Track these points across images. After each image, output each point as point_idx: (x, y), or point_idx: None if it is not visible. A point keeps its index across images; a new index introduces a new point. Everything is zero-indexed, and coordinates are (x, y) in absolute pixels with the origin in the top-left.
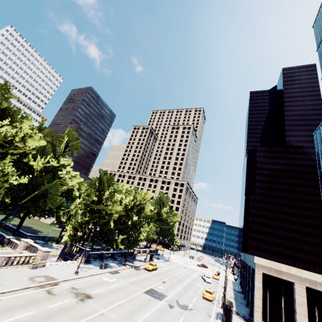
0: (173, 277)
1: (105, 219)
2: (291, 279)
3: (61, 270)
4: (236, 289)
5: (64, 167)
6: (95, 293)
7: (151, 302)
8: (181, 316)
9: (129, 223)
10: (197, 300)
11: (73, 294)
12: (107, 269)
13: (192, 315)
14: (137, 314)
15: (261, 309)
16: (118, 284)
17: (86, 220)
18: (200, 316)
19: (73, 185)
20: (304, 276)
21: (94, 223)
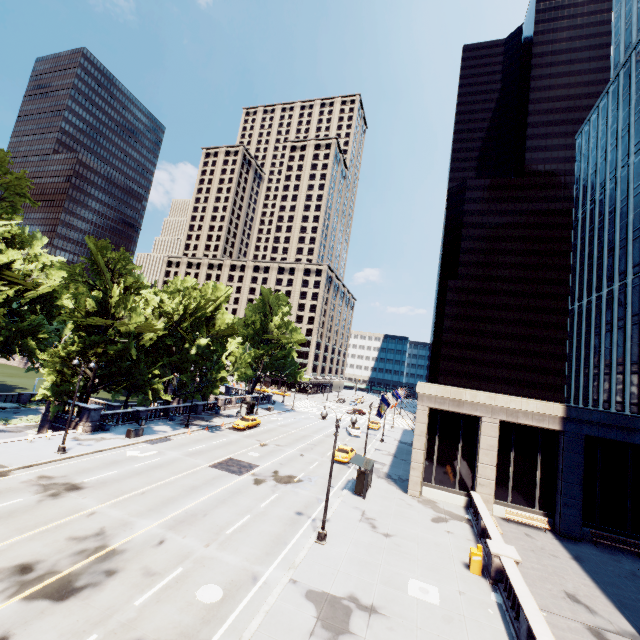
0: (287, 435)
1: (119, 346)
2: (476, 413)
3: (26, 450)
4: (405, 441)
5: (20, 247)
6: (93, 480)
7: (218, 480)
8: (272, 494)
9: (192, 351)
10: (320, 465)
11: (38, 488)
12: (145, 437)
13: (296, 490)
14: (176, 504)
15: (424, 464)
16: (159, 459)
17: (75, 351)
18: (313, 489)
19: (54, 286)
20: (499, 405)
21: (100, 357)
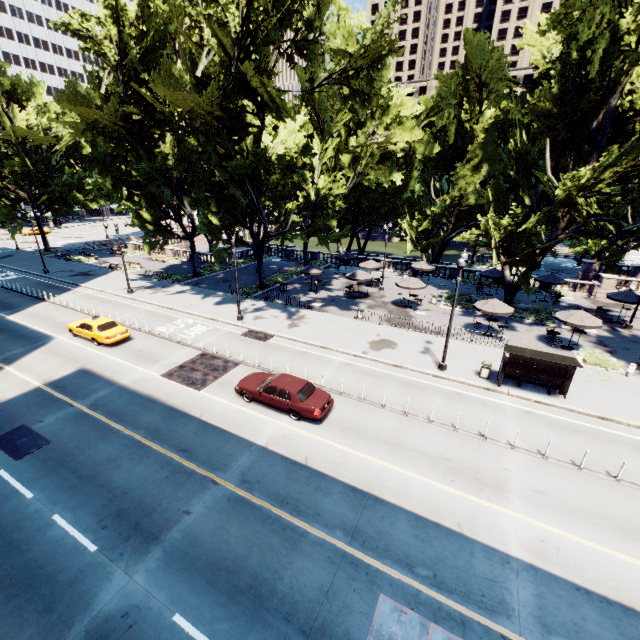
0: None
1: None
2: None
3: None
4: None
5: None
6: None
7: None
8: None
9: None
10: None
11: None
12: None
13: None
14: None
15: None
16: None
17: None
18: None
19: None
20: None
21: None
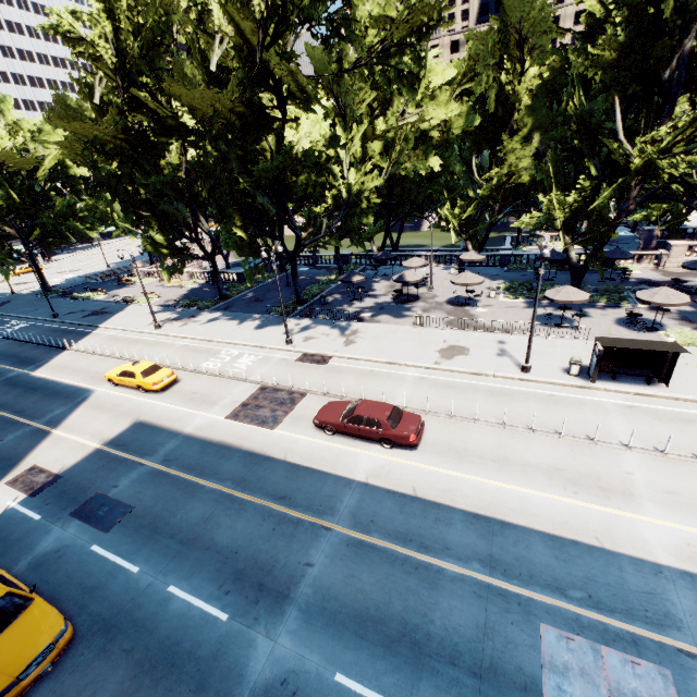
0: None
1: None
2: None
3: None
4: None
5: None
6: None
7: None
8: None
9: None
10: None
11: None
12: None
13: None
14: None
15: None
16: None
17: None
18: None
19: None
20: None
21: None
